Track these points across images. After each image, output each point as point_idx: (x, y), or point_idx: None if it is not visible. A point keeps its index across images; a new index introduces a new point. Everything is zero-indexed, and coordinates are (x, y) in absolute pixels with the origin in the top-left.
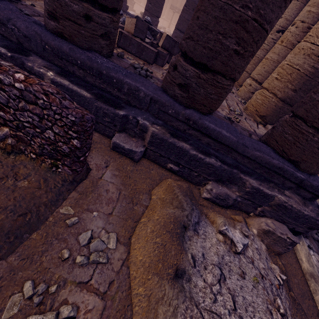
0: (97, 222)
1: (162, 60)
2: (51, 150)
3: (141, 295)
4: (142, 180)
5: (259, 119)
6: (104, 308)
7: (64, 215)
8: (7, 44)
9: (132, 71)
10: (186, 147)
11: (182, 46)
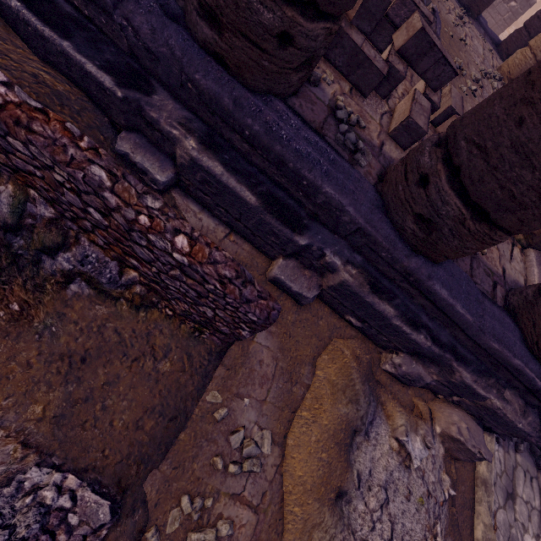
0: (249, 414)
1: (390, 85)
2: (201, 321)
3: (297, 515)
4: (306, 340)
5: (520, 235)
6: (257, 522)
7: (211, 404)
8: (110, 56)
9: (332, 135)
10: (388, 312)
11: (457, 151)
